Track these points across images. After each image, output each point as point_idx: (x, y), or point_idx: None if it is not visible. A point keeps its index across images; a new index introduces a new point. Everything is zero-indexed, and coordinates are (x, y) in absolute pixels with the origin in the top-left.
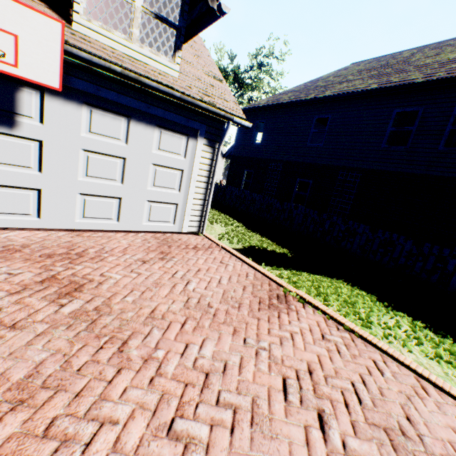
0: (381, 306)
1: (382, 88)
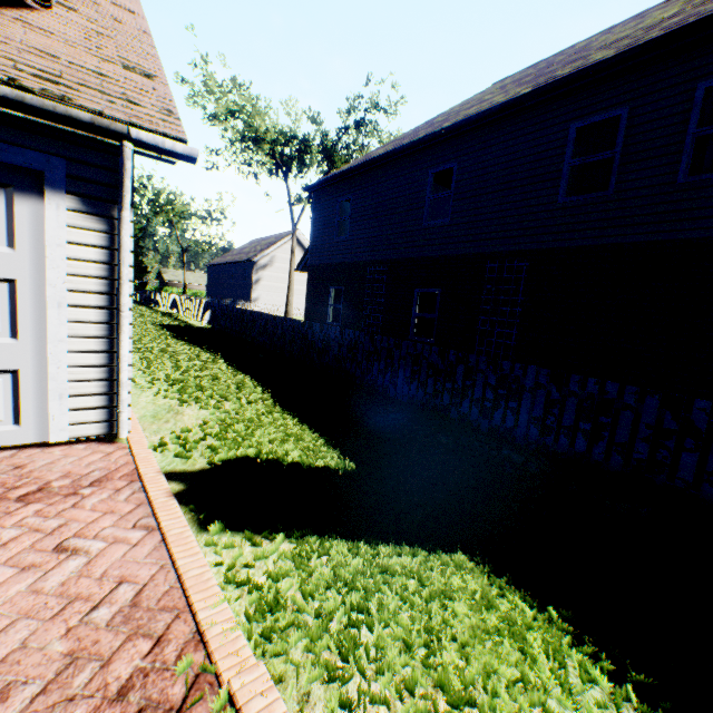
0: (589, 685)
1: (539, 88)
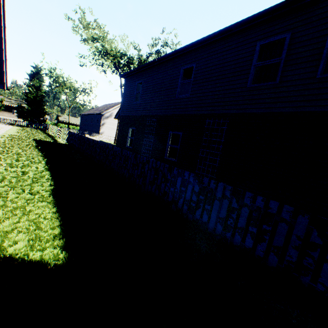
0: None
1: (241, 20)
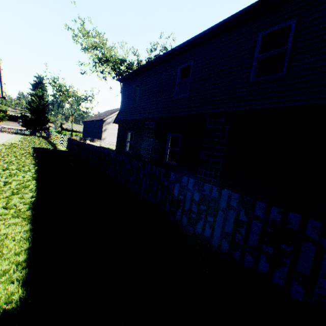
0: None
1: (240, 10)
